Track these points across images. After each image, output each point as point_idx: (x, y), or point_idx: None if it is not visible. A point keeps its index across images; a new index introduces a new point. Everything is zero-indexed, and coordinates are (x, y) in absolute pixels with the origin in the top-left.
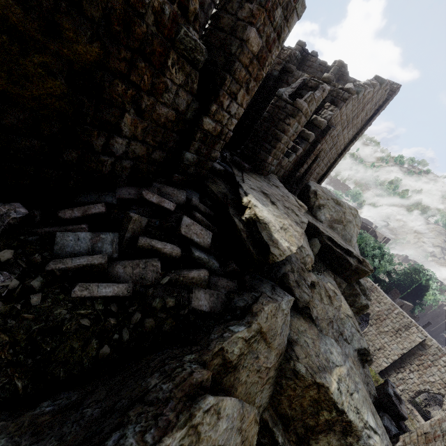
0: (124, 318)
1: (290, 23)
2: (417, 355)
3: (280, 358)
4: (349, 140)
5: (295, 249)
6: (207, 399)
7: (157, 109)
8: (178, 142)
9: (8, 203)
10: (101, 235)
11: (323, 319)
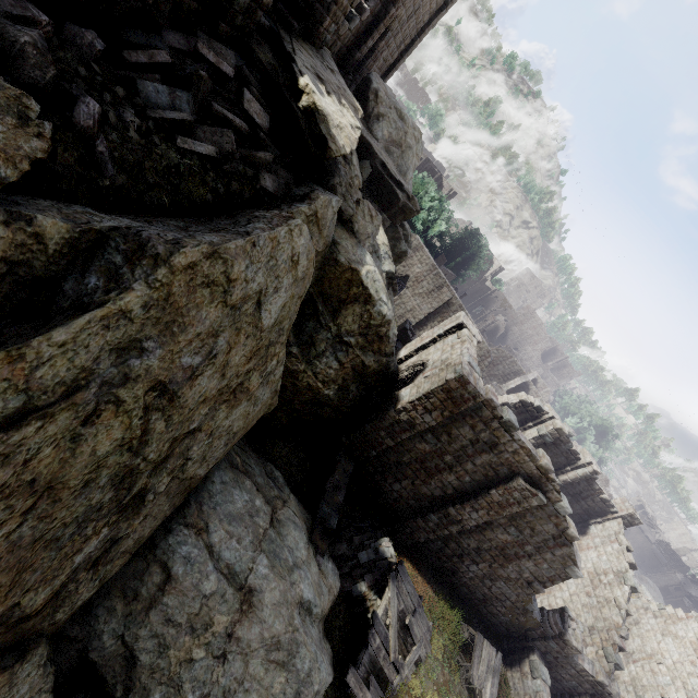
0: (216, 178)
1: None
2: (441, 313)
3: (326, 250)
4: (438, 7)
5: (349, 151)
6: (296, 220)
7: None
8: None
9: (88, 30)
10: (177, 92)
11: (363, 234)
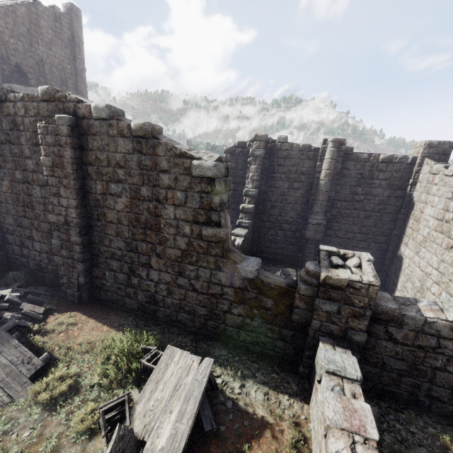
0: None
1: None
2: None
3: None
4: (71, 60)
5: None
6: None
7: None
8: None
9: None
10: None
11: None
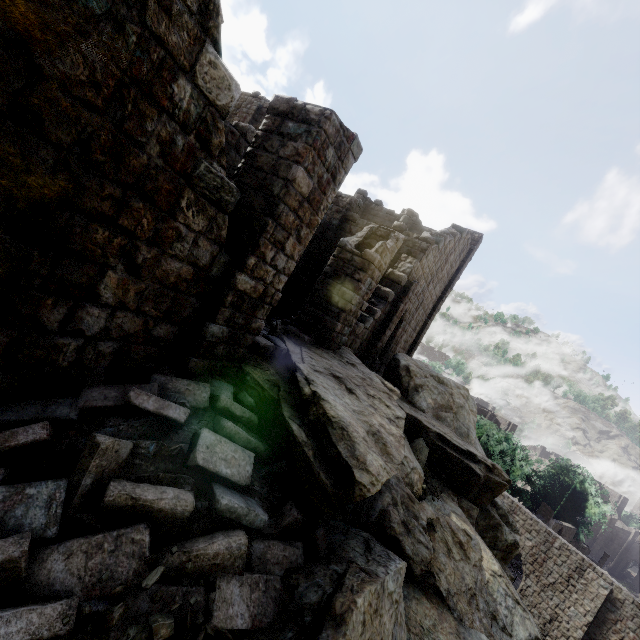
0: None
1: (346, 164)
2: (610, 623)
3: None
4: (437, 297)
5: (395, 467)
6: None
7: (163, 263)
8: (198, 309)
9: None
10: (27, 490)
11: (460, 593)
